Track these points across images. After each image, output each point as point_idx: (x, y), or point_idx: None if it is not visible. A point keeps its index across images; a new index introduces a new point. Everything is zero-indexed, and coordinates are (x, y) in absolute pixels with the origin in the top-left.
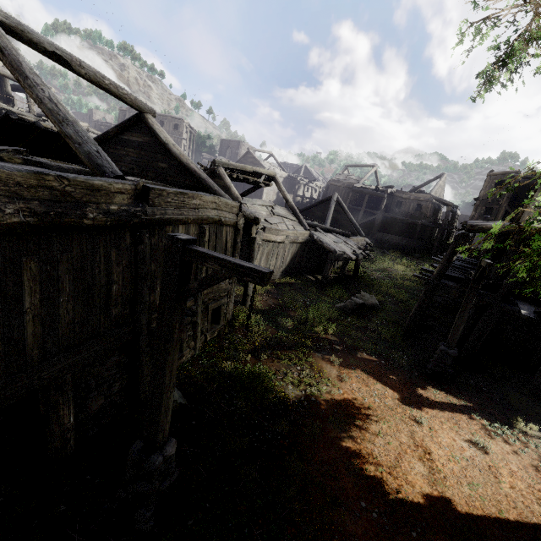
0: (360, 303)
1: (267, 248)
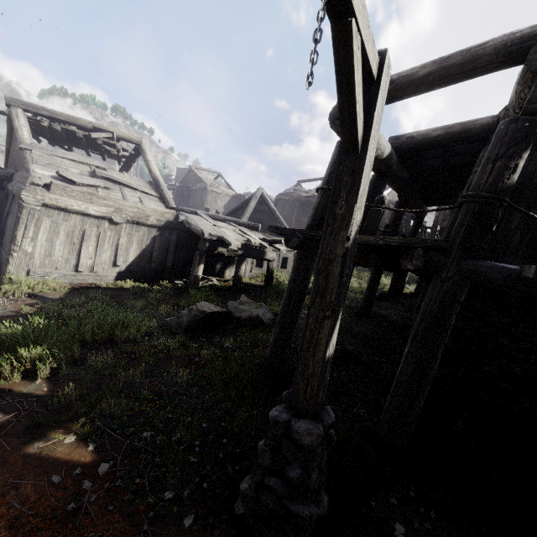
0: (212, 312)
1: (67, 224)
